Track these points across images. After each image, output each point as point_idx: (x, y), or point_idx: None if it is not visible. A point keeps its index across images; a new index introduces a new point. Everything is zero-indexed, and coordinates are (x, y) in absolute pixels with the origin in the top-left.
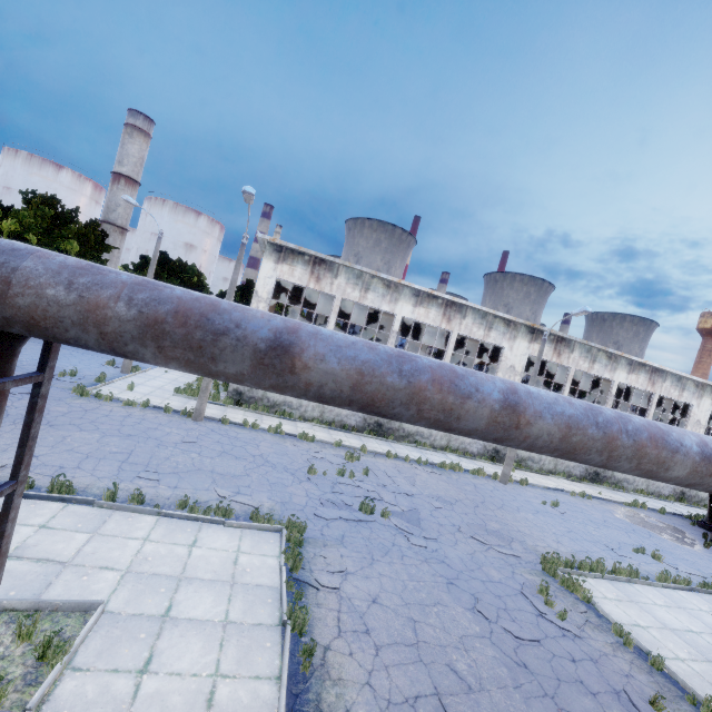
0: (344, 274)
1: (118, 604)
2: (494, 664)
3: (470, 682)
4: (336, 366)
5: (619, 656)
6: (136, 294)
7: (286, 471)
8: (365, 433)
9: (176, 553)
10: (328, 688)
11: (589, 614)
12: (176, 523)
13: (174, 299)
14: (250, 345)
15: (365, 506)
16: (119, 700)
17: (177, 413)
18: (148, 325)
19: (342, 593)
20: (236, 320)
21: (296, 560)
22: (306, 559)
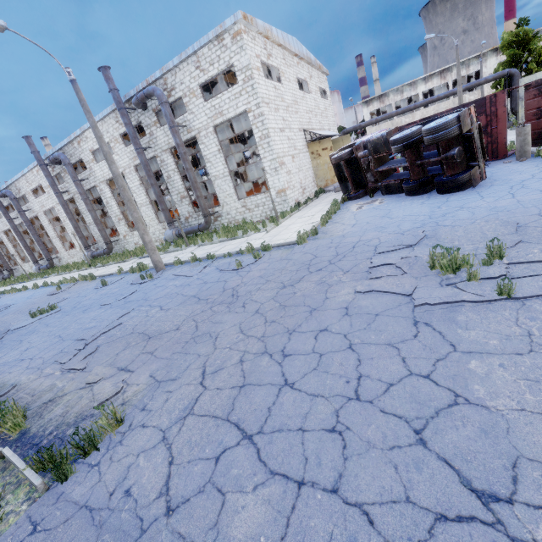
0: (391, 94)
1: None
2: None
3: None
4: (363, 124)
5: None
6: (352, 127)
7: None
8: None
9: None
10: None
11: None
12: None
13: (353, 127)
14: (358, 126)
15: None
16: None
17: None
18: (353, 129)
19: None
20: (357, 126)
21: None
22: None
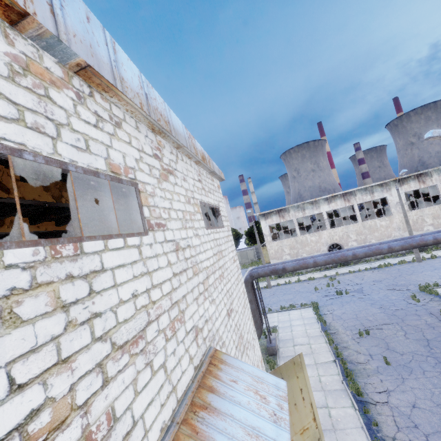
0: (291, 209)
1: (280, 326)
2: (382, 316)
3: (372, 320)
4: (290, 267)
5: (440, 306)
6: (268, 270)
7: (307, 292)
8: (338, 267)
9: (286, 317)
10: (331, 327)
11: (435, 298)
12: (282, 312)
13: (271, 268)
14: (280, 269)
15: (338, 293)
16: (290, 334)
17: (262, 288)
18: (271, 272)
19: (333, 314)
20: (278, 268)
21: (316, 310)
22: (320, 310)
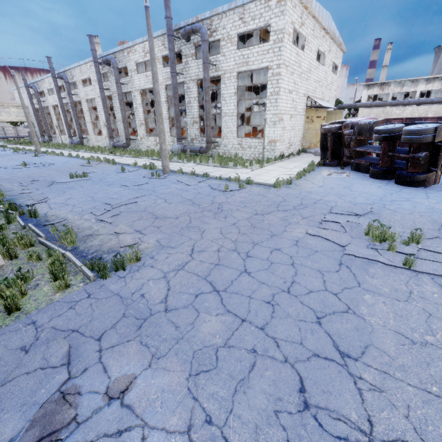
0: (393, 84)
1: None
2: None
3: None
4: (358, 105)
5: None
6: (347, 105)
7: None
8: None
9: None
10: None
11: None
12: None
13: (349, 104)
14: (353, 105)
15: None
16: None
17: None
18: (348, 106)
19: None
20: (352, 104)
21: None
22: None
